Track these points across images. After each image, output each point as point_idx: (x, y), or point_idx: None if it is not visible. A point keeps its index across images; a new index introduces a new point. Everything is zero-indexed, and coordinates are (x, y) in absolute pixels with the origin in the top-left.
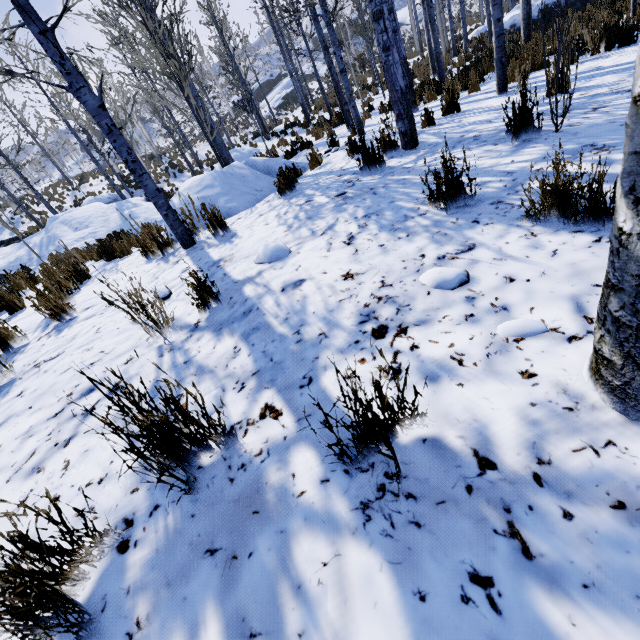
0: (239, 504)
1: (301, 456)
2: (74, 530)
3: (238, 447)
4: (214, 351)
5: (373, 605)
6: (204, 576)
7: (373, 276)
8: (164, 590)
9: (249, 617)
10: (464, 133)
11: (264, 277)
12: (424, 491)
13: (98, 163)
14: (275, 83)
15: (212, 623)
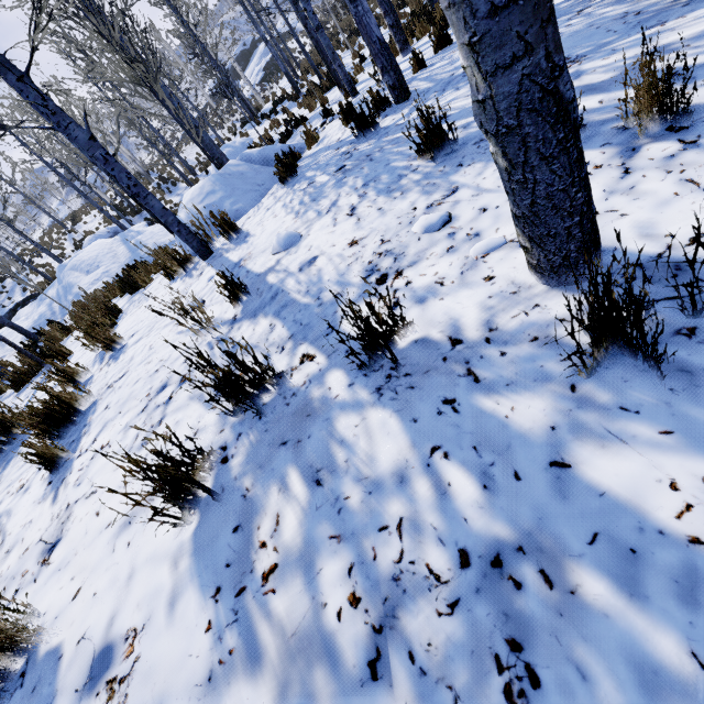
0: (296, 415)
1: (333, 376)
2: (190, 450)
3: (288, 385)
4: (254, 332)
5: (387, 434)
6: (282, 456)
7: (374, 237)
8: (259, 470)
9: (314, 464)
10: (454, 71)
11: (282, 264)
12: (416, 369)
13: (88, 197)
14: (251, 53)
15: (293, 474)
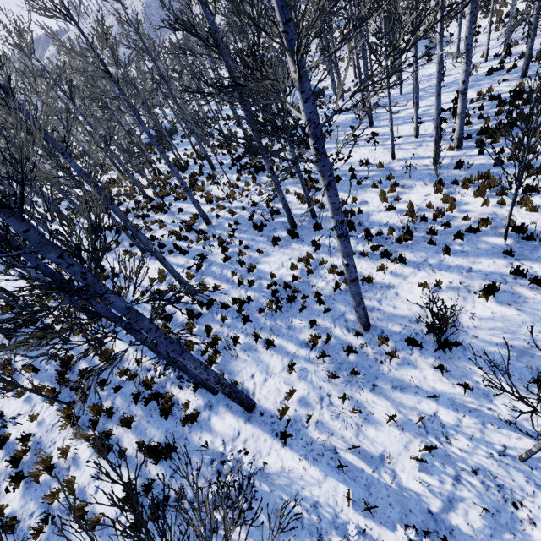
0: None
1: None
2: None
3: None
4: None
5: None
6: None
7: None
8: None
9: None
10: None
11: None
12: None
13: None
14: None
15: None
